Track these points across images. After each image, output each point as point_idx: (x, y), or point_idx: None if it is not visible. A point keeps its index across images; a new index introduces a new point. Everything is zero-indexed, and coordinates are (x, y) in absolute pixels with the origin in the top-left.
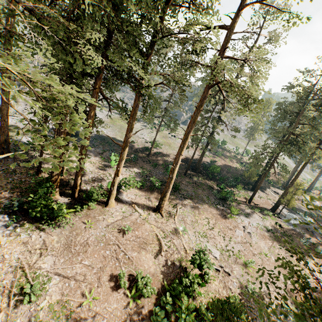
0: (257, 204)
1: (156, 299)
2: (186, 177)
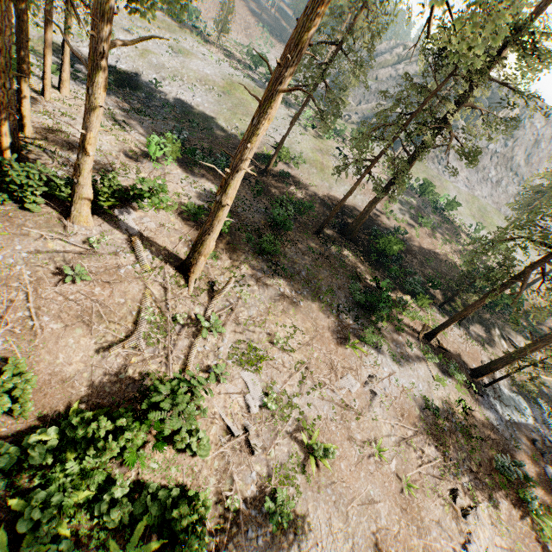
0: (446, 347)
1: (28, 428)
2: (316, 239)
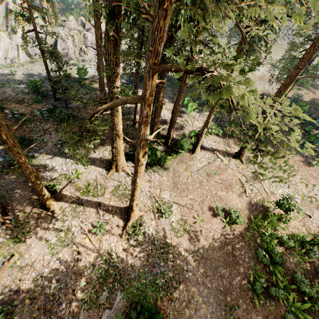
0: None
1: (244, 226)
2: None
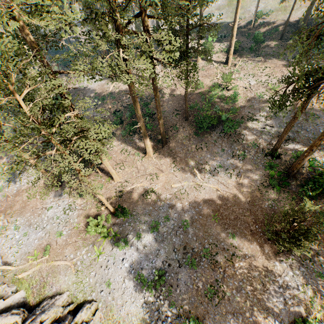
0: None
1: (204, 91)
2: (280, 41)
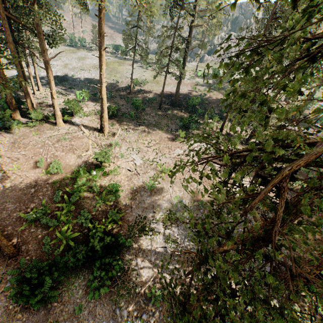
0: (231, 133)
1: (64, 177)
2: (159, 110)
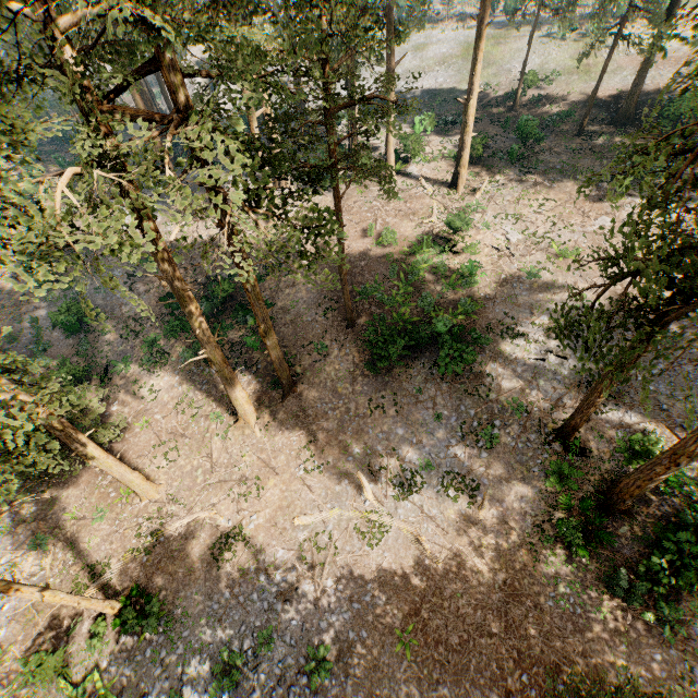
0: None
1: (398, 252)
2: (577, 139)
